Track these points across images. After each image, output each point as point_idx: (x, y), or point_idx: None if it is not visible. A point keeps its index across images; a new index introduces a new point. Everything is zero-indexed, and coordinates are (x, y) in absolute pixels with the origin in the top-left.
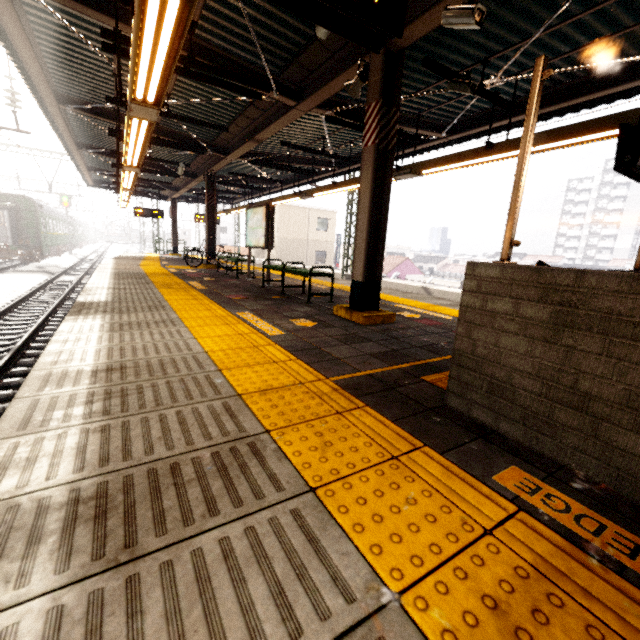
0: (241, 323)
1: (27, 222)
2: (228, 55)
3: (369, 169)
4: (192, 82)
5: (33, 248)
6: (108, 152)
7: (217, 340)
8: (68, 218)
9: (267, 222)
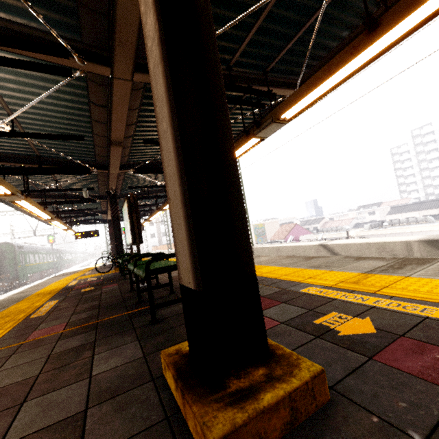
0: None
1: (8, 260)
2: (0, 22)
3: (149, 11)
4: (22, 94)
5: (12, 279)
6: (35, 195)
7: None
8: (54, 250)
9: (130, 214)
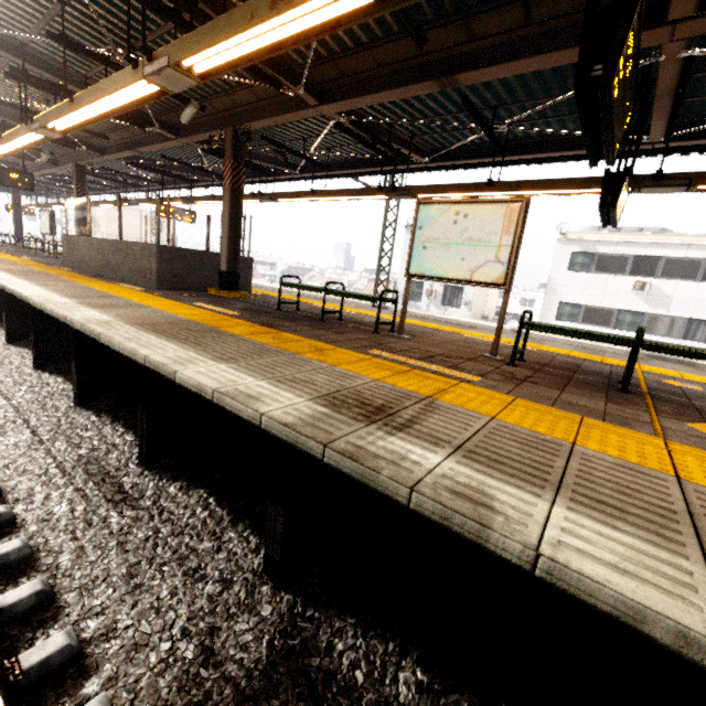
0: (18, 258)
1: None
2: None
3: (76, 206)
4: None
5: None
6: None
7: (4, 257)
8: None
9: (51, 220)
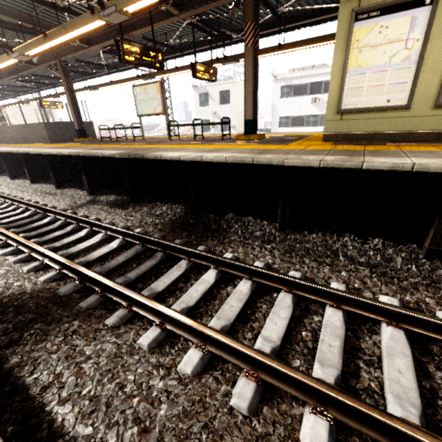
0: None
1: None
2: None
3: None
4: None
5: None
6: None
7: None
8: None
9: None
